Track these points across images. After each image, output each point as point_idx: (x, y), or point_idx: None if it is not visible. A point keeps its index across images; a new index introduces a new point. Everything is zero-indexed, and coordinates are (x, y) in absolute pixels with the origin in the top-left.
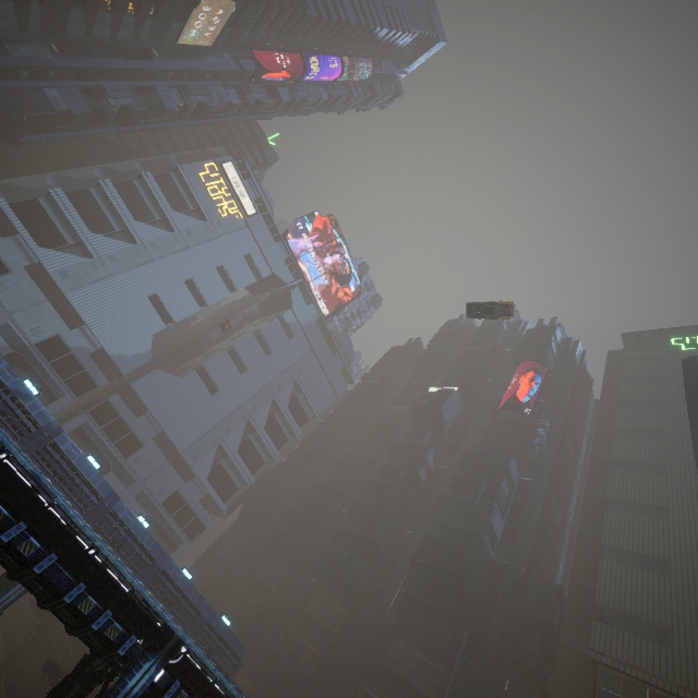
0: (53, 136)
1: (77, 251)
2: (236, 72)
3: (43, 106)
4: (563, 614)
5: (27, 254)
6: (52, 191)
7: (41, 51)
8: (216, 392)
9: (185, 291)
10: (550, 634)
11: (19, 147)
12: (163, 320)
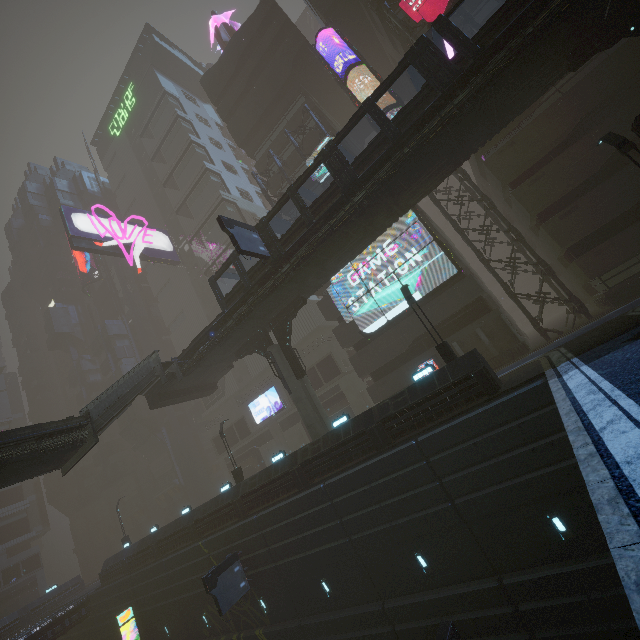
0: None
1: None
2: None
3: None
4: None
5: None
6: None
7: None
8: None
9: None
10: None
11: None
12: None
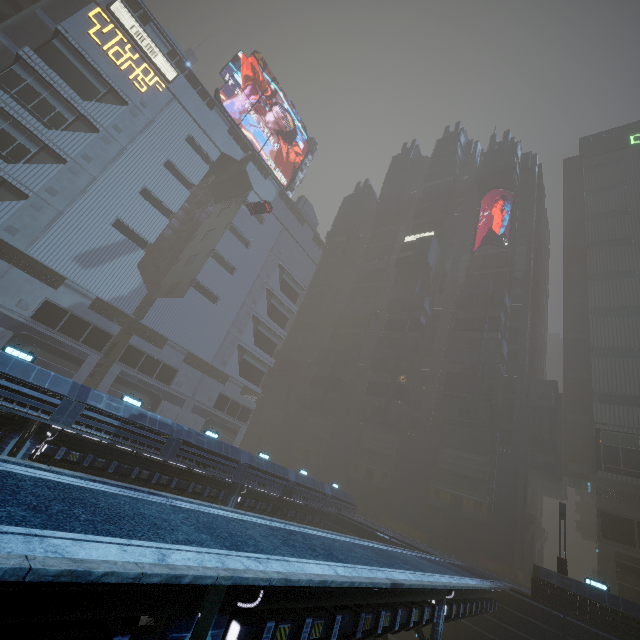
0: None
1: (6, 194)
2: None
3: None
4: (556, 398)
5: None
6: None
7: None
8: (217, 300)
9: (145, 205)
10: (555, 416)
11: None
12: (138, 245)
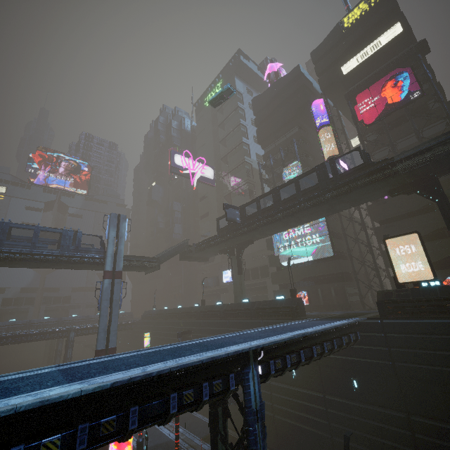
0: None
1: None
2: None
3: None
4: None
5: None
6: None
7: None
8: None
9: None
10: None
11: None
12: None
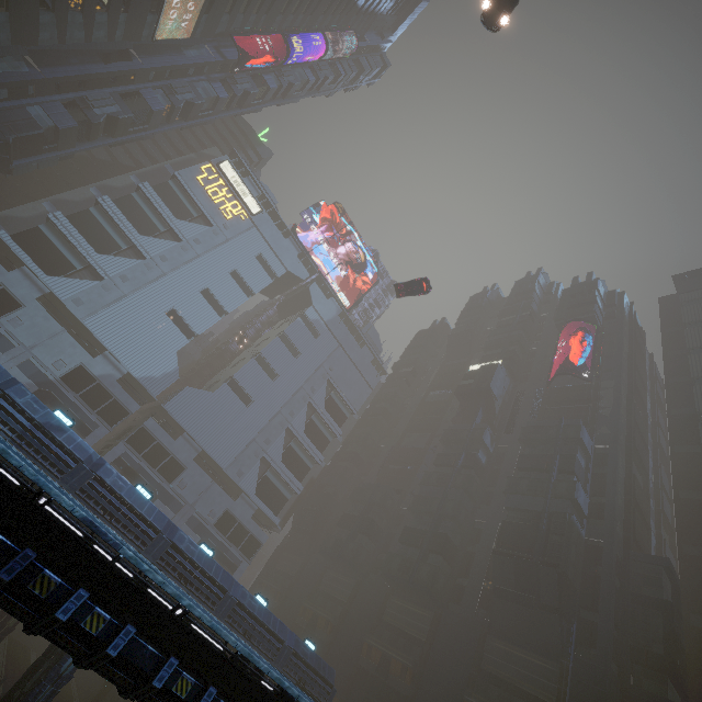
0: (44, 158)
1: (87, 275)
2: (218, 63)
3: (27, 125)
4: (675, 590)
5: (37, 285)
6: (52, 216)
7: (17, 65)
8: (250, 402)
9: (203, 302)
10: (670, 614)
11: (11, 180)
12: (184, 335)
